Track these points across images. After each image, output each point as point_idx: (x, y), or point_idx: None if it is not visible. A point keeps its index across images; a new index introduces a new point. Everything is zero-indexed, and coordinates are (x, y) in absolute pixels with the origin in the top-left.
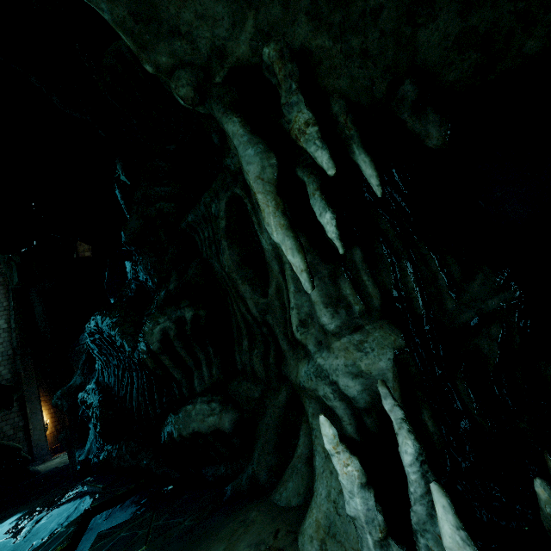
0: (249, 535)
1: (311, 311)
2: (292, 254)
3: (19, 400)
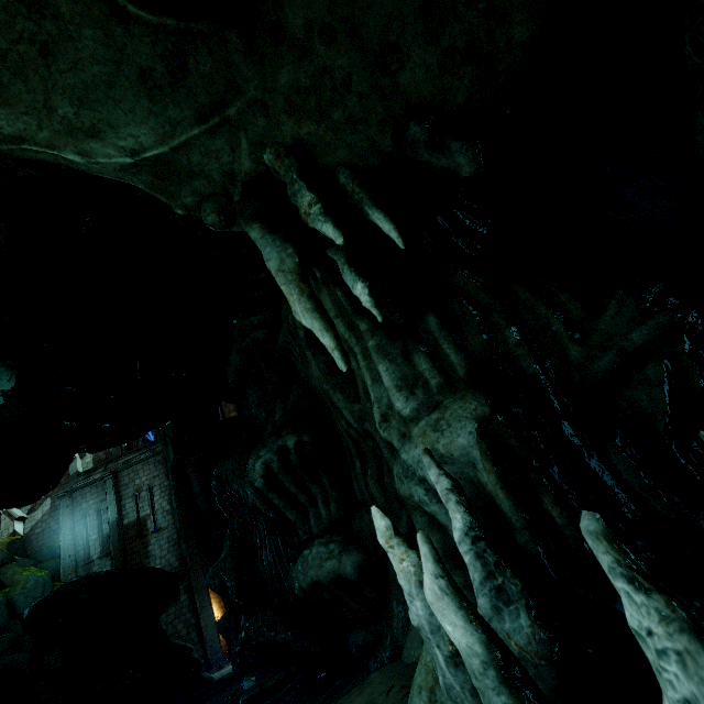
0: (361, 697)
1: (389, 400)
2: (322, 335)
3: (188, 592)
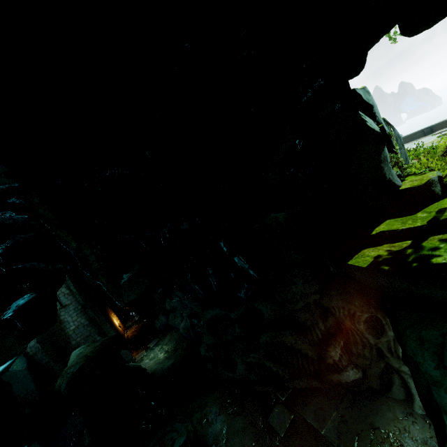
0: (397, 410)
1: None
2: None
3: (101, 335)
